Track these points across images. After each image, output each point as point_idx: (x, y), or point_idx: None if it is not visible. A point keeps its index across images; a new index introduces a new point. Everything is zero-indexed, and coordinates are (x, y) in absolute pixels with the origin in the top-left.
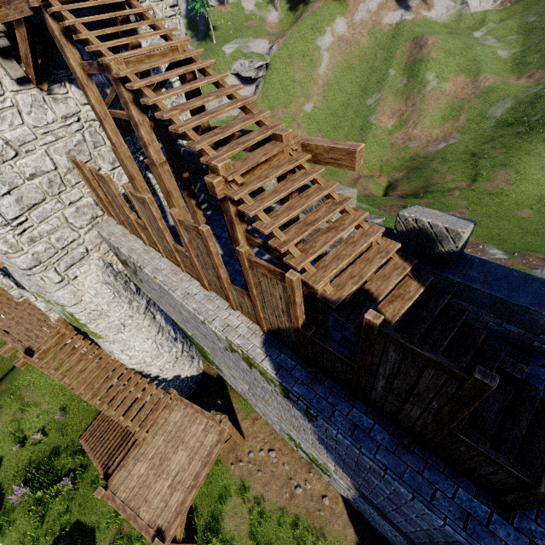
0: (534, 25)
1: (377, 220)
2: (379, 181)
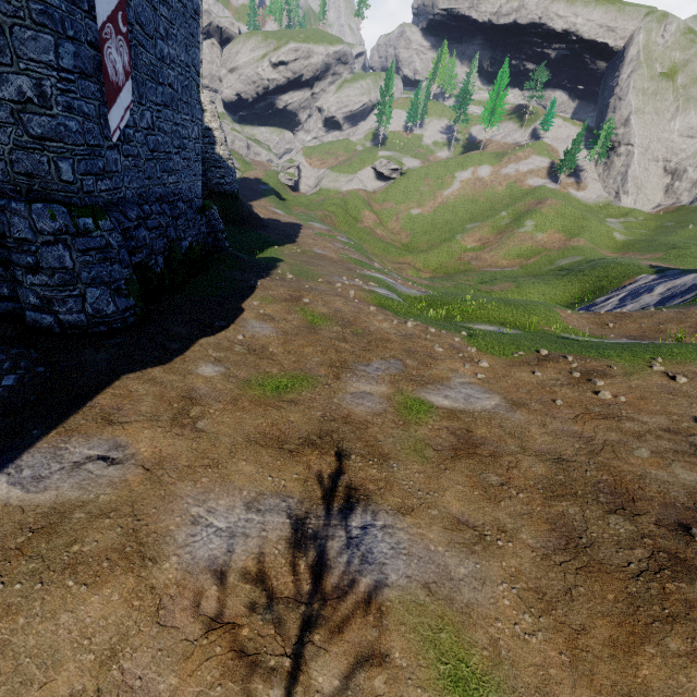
0: (667, 227)
1: (344, 240)
2: (422, 275)
